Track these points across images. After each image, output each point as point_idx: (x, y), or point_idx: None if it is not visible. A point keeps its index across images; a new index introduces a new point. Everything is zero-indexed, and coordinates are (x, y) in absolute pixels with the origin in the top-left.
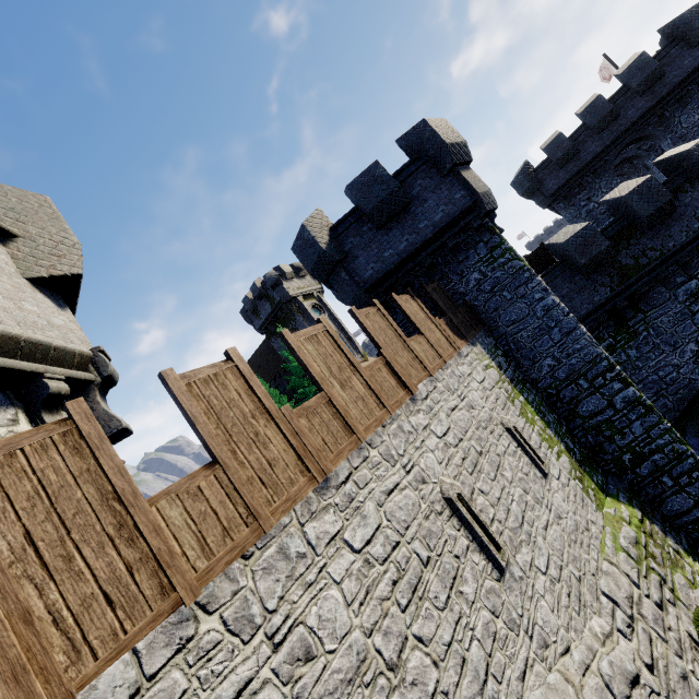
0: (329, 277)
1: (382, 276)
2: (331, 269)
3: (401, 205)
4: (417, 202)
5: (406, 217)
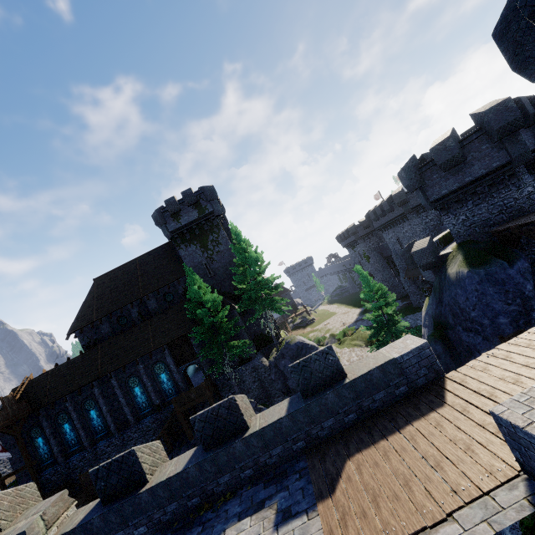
0: (503, 138)
1: (532, 150)
2: (514, 131)
3: (534, 122)
4: (531, 128)
5: (530, 131)
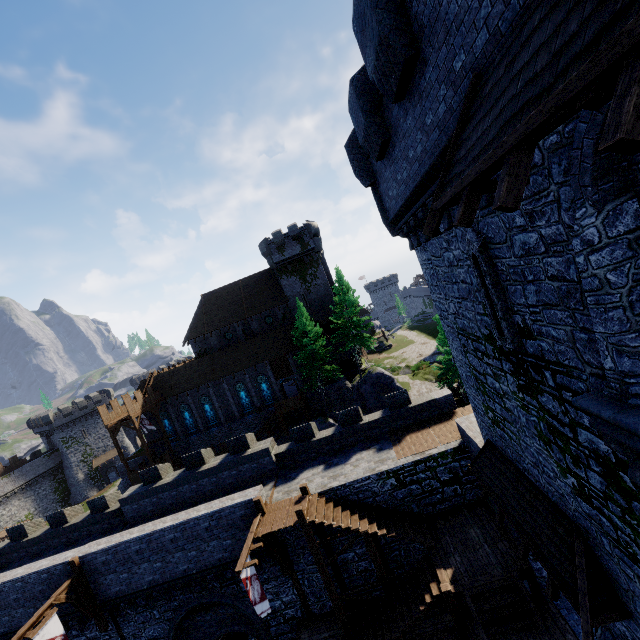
0: None
1: None
2: None
3: None
4: None
5: None
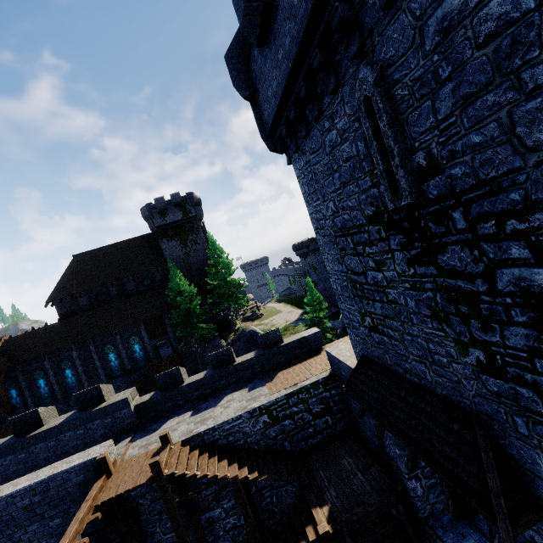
0: None
1: None
2: None
3: None
4: None
5: None
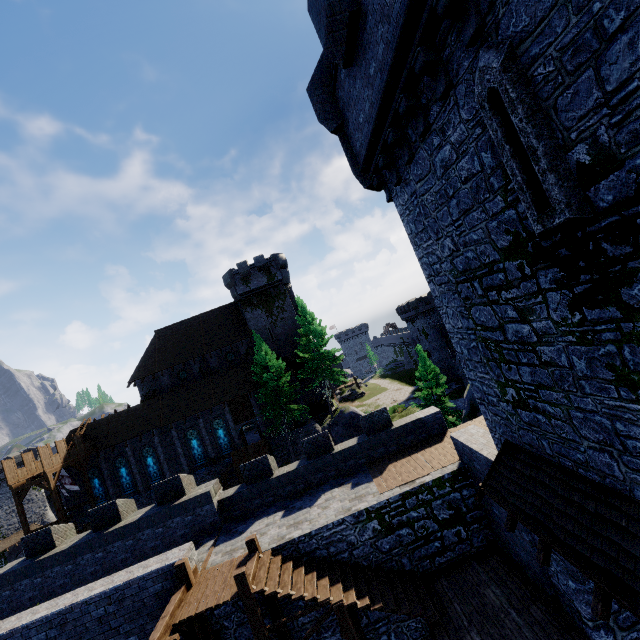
0: None
1: None
2: None
3: None
4: None
5: None
